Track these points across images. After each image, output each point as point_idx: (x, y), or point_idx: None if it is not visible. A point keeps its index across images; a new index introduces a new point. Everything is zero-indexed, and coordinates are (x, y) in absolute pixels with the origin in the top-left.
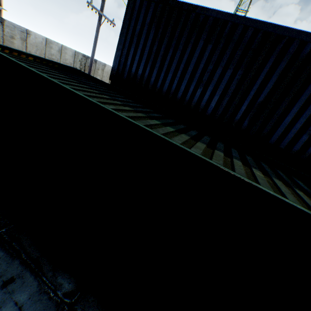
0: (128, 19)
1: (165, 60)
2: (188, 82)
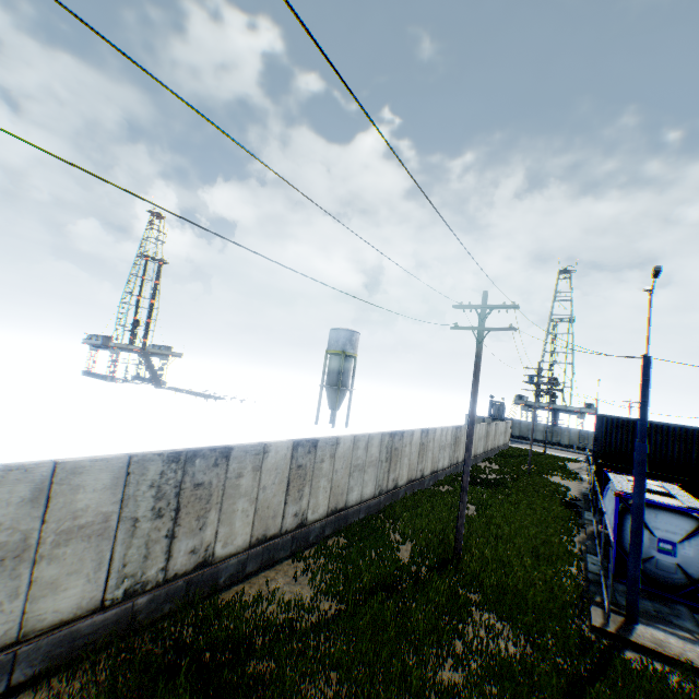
0: (600, 426)
1: (633, 442)
2: (653, 451)
